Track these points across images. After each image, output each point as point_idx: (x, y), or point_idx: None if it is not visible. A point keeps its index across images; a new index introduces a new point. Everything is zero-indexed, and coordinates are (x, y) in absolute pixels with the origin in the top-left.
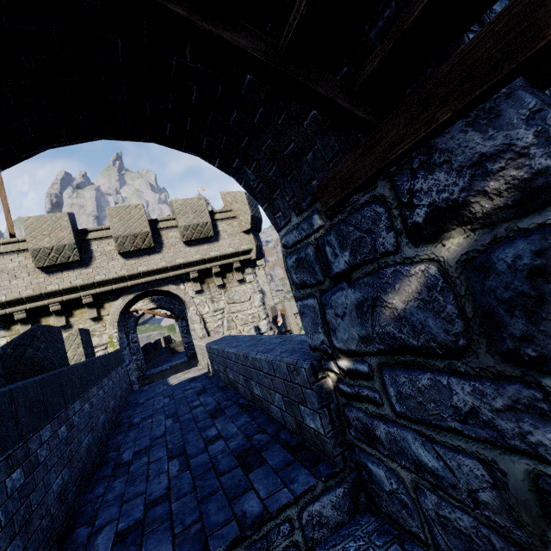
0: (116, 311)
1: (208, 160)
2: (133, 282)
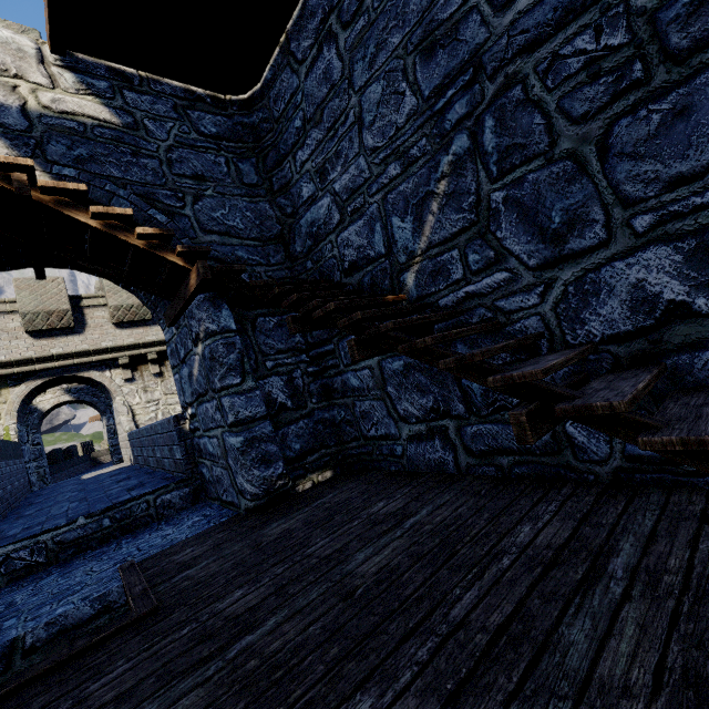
0: (17, 398)
1: (114, 283)
2: (42, 366)
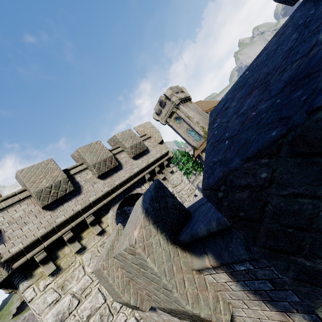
0: (112, 220)
1: None
2: (115, 194)
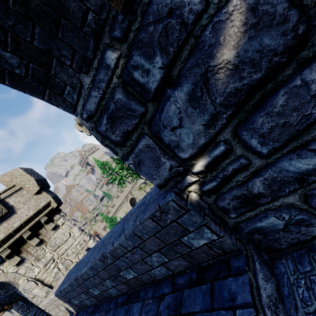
0: None
1: None
2: None
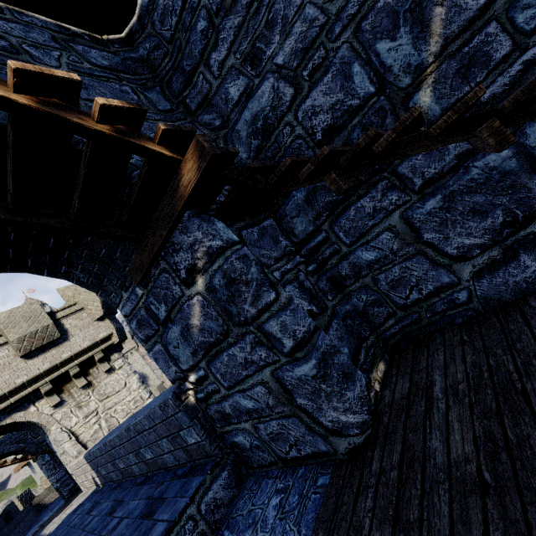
0: None
1: (37, 273)
2: None
